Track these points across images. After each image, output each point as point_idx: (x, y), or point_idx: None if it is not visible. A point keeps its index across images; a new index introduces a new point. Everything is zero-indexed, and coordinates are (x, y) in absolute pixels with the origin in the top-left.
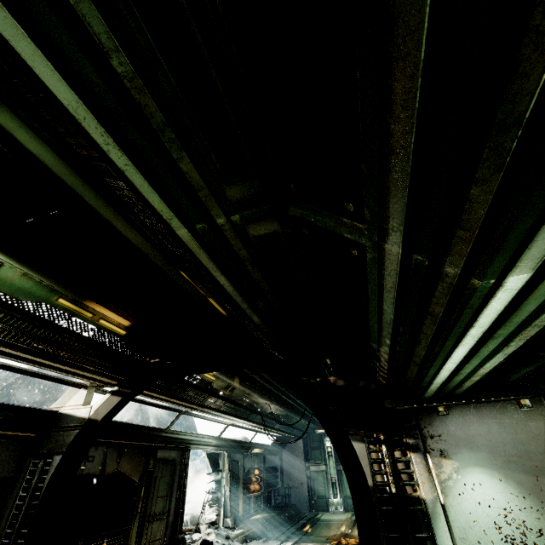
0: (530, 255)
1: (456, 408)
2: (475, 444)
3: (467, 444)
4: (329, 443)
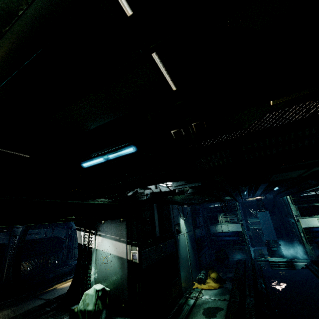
0: None
1: (106, 221)
2: (107, 232)
3: (105, 232)
4: None
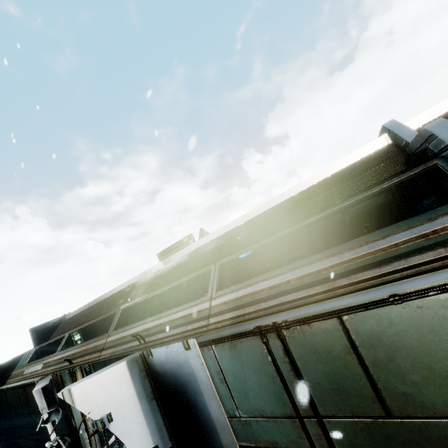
0: None
1: None
2: None
3: None
4: (79, 335)
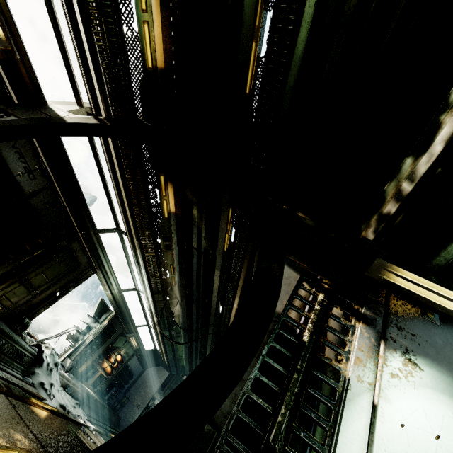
0: None
1: None
2: None
3: None
4: None
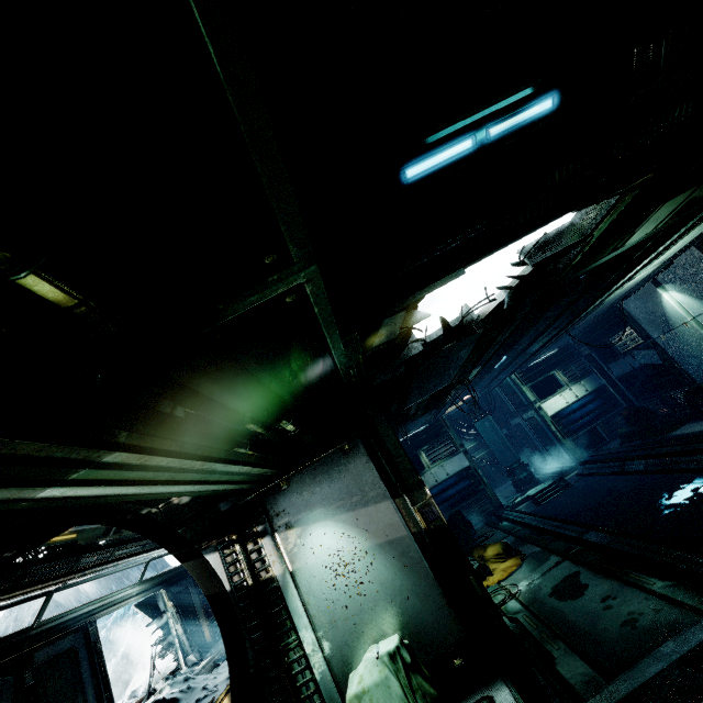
0: (5, 496)
1: (296, 477)
2: (312, 505)
3: (306, 508)
4: None
